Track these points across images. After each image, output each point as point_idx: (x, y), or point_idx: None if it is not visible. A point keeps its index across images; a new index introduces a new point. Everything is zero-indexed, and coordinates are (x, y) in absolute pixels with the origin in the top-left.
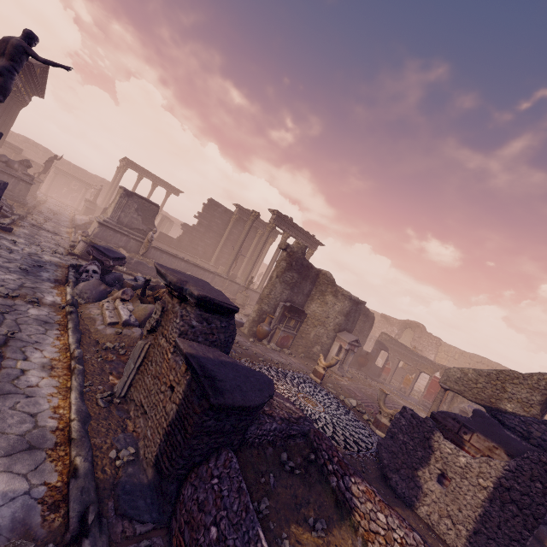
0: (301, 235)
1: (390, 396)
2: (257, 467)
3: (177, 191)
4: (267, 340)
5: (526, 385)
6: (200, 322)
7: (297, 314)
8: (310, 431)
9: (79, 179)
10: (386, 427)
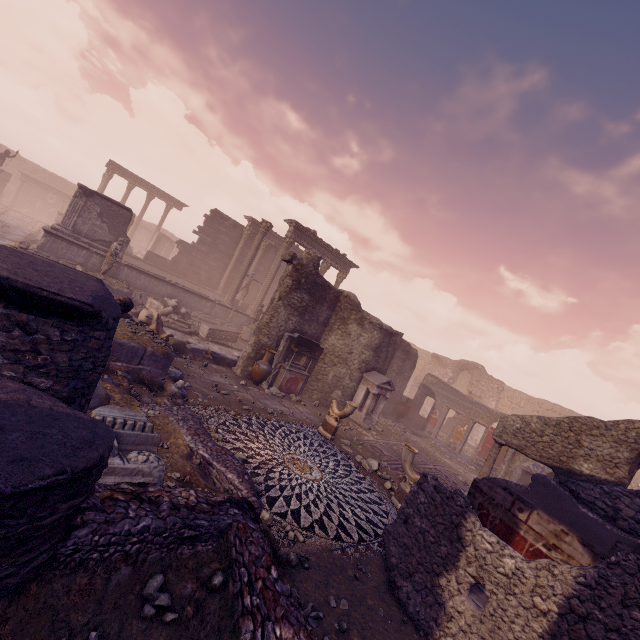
0: (328, 254)
1: (433, 454)
2: (67, 617)
3: (179, 204)
4: (268, 383)
5: (610, 436)
6: (4, 329)
7: (308, 348)
8: (232, 526)
9: (54, 190)
10: None
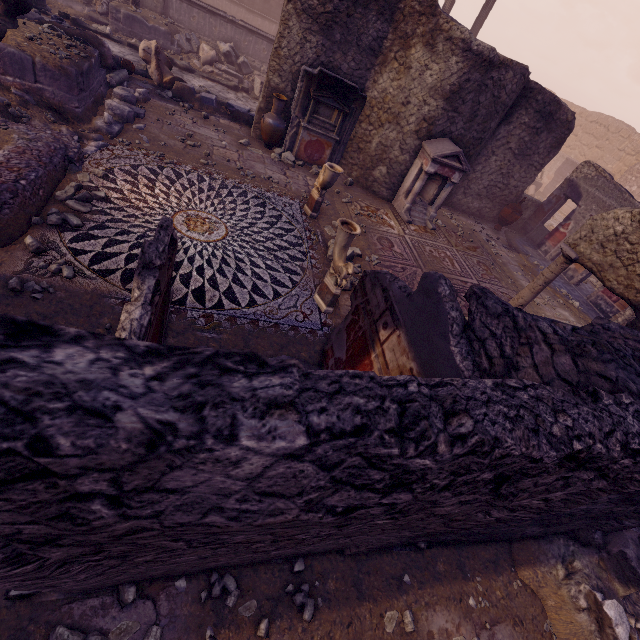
0: None
1: (509, 272)
2: None
3: None
4: (286, 148)
5: None
6: None
7: (339, 95)
8: None
9: None
10: (327, 293)
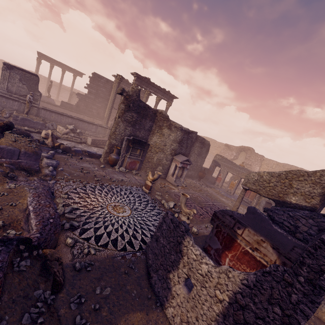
0: (159, 91)
1: (215, 196)
2: None
3: (80, 73)
4: (119, 165)
5: (310, 180)
6: None
7: (140, 144)
8: None
9: None
10: None
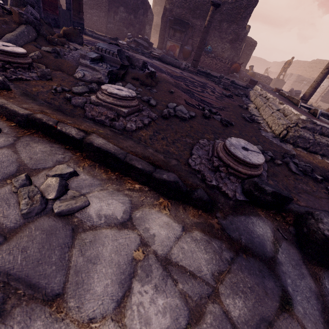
0: None
1: None
2: None
3: None
4: None
5: None
6: None
7: None
8: None
9: None
10: None
